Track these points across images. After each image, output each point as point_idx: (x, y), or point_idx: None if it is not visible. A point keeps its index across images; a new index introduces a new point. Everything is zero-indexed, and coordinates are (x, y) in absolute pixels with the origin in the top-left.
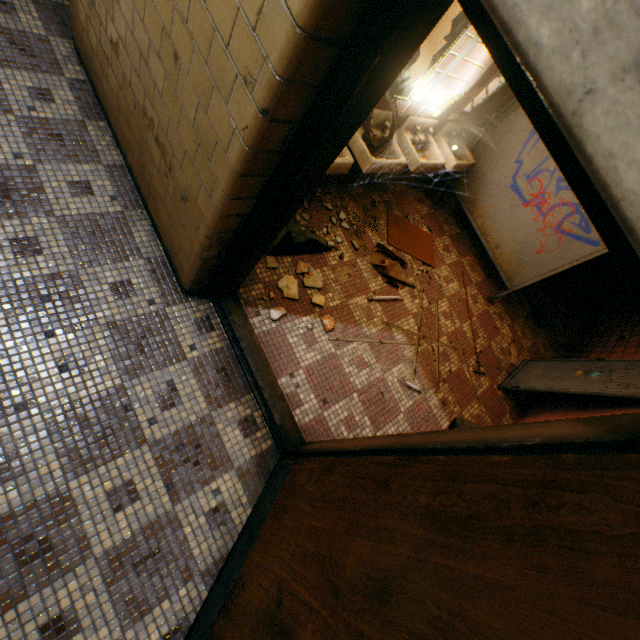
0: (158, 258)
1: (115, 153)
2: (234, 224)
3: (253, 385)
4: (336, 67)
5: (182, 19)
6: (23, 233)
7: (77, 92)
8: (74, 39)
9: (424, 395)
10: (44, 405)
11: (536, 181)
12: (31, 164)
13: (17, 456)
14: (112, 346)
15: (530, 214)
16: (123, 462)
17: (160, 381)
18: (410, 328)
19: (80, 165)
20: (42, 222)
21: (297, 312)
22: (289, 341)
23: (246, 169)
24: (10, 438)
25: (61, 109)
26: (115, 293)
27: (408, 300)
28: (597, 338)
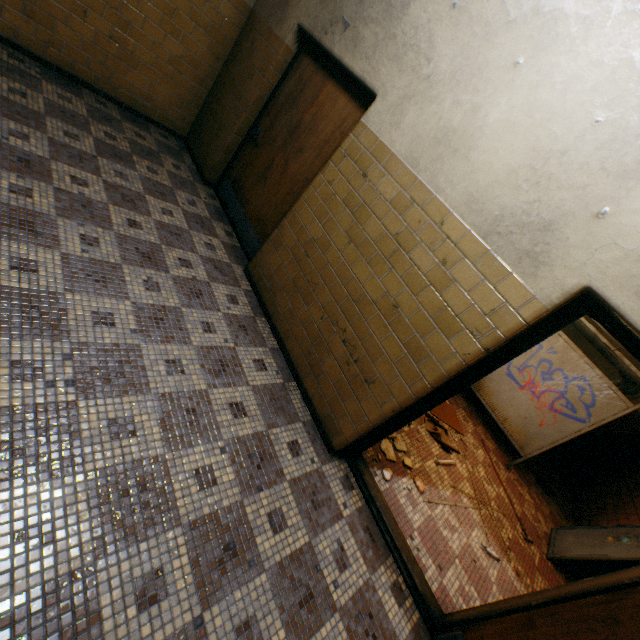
0: (308, 421)
1: (272, 339)
2: (413, 402)
3: (392, 546)
4: (525, 334)
5: (411, 293)
6: (235, 398)
7: (248, 297)
8: (248, 266)
9: (501, 563)
10: (265, 561)
11: (525, 372)
12: (233, 346)
13: (255, 620)
14: (297, 501)
15: (526, 395)
16: (325, 632)
17: (332, 539)
18: (468, 491)
19: (256, 347)
20: (243, 390)
21: (397, 473)
22: (400, 501)
23: (454, 373)
24: (248, 598)
25: (242, 308)
26: (291, 451)
27: (458, 464)
28: (594, 506)
